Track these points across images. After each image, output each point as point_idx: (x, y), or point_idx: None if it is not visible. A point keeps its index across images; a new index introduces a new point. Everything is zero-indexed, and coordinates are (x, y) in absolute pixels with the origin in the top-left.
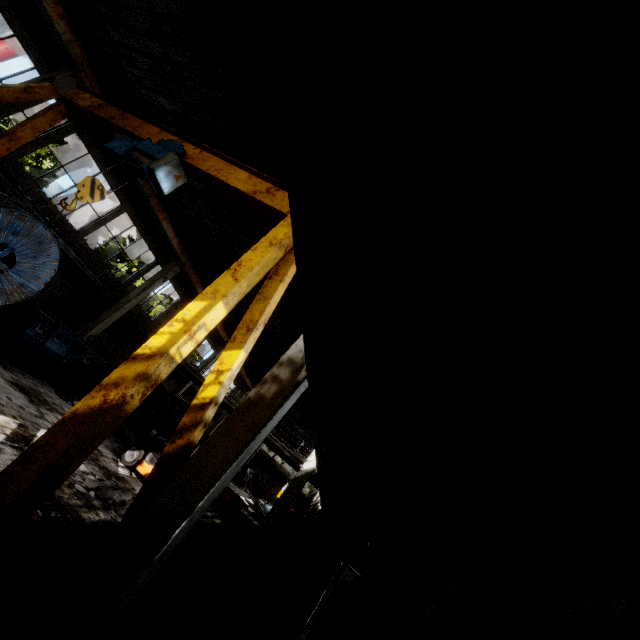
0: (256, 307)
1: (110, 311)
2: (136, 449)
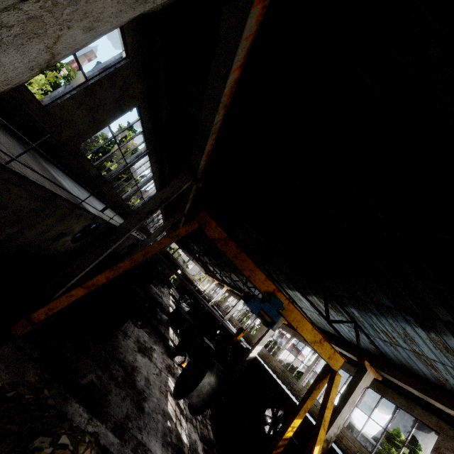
0: (309, 402)
1: (139, 248)
2: (180, 355)
